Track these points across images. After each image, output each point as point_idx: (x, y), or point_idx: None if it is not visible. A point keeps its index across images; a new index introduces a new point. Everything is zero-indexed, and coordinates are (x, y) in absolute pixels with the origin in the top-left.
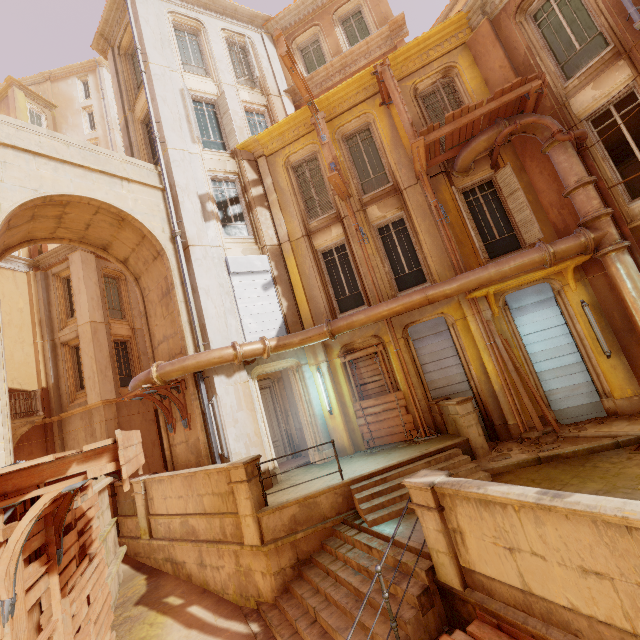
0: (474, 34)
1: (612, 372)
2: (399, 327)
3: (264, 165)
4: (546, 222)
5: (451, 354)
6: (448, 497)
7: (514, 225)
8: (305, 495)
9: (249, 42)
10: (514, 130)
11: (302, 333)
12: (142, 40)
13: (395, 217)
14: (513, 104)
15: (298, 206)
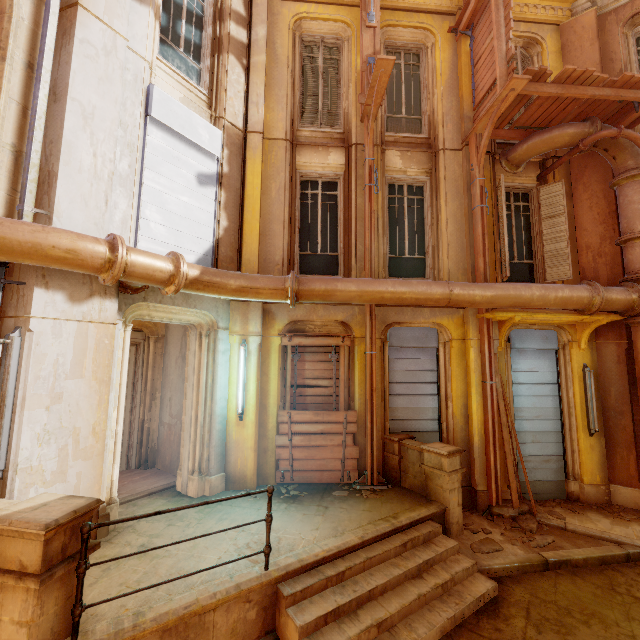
0: (573, 20)
1: (589, 452)
2: (381, 322)
3: (262, 4)
4: (574, 264)
5: (430, 380)
6: None
7: (538, 254)
8: (184, 608)
9: None
10: (601, 141)
11: (247, 276)
12: None
13: (416, 180)
14: (609, 111)
15: (292, 94)
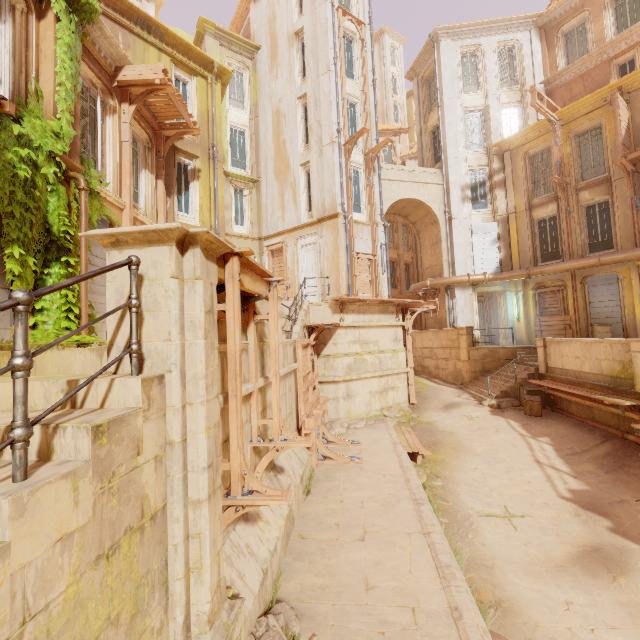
0: None
1: None
2: (579, 277)
3: (508, 157)
4: None
5: (614, 299)
6: (548, 343)
7: None
8: (492, 347)
9: (517, 44)
10: None
11: (509, 273)
12: (441, 82)
13: (601, 200)
14: None
15: (527, 188)
